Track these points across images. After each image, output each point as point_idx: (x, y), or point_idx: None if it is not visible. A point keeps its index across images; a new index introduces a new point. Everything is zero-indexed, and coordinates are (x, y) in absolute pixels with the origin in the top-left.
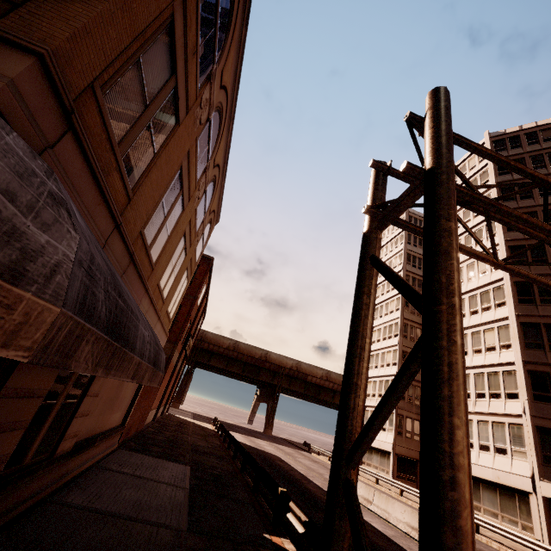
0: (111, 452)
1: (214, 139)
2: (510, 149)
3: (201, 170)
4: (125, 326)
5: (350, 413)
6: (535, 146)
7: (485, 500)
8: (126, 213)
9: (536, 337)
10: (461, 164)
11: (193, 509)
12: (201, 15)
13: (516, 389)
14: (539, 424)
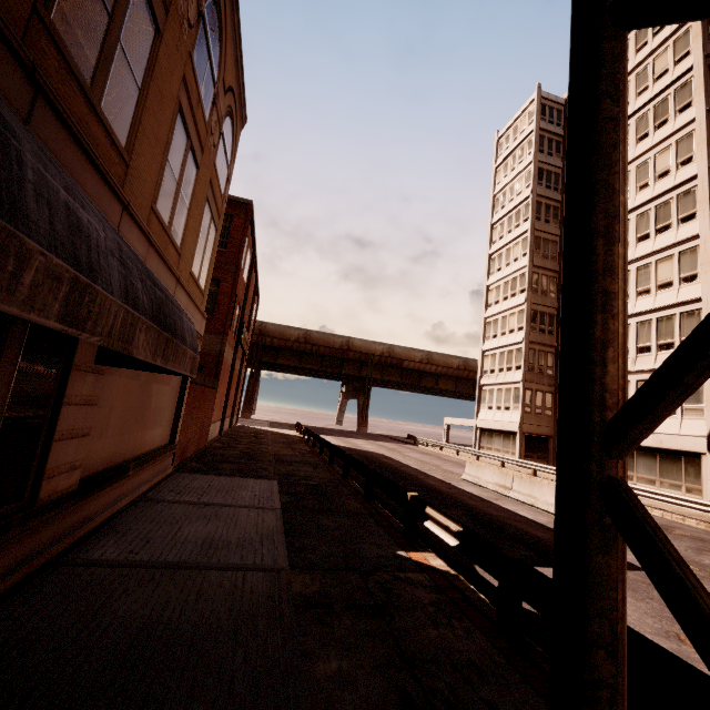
0: (164, 478)
1: None
2: None
3: None
4: None
5: (602, 353)
6: None
7: (640, 468)
8: None
9: None
10: None
11: (291, 535)
12: None
13: None
14: None
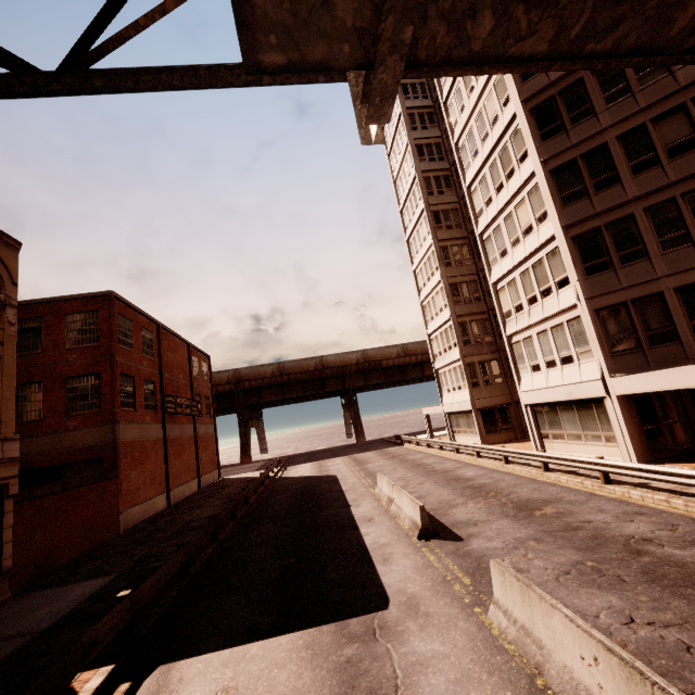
0: None
1: None
2: None
3: None
4: None
5: None
6: None
7: (566, 424)
8: None
9: (575, 181)
10: None
11: None
12: None
13: (565, 271)
14: (599, 306)
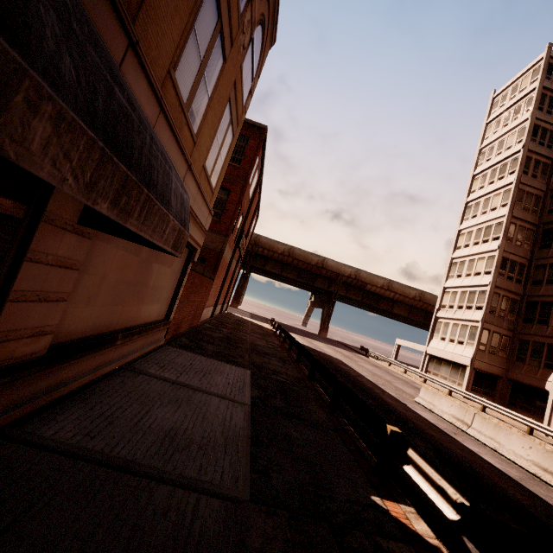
0: (155, 349)
1: None
2: None
3: None
4: None
5: None
6: None
7: None
8: None
9: None
10: None
11: (257, 443)
12: None
13: None
14: None
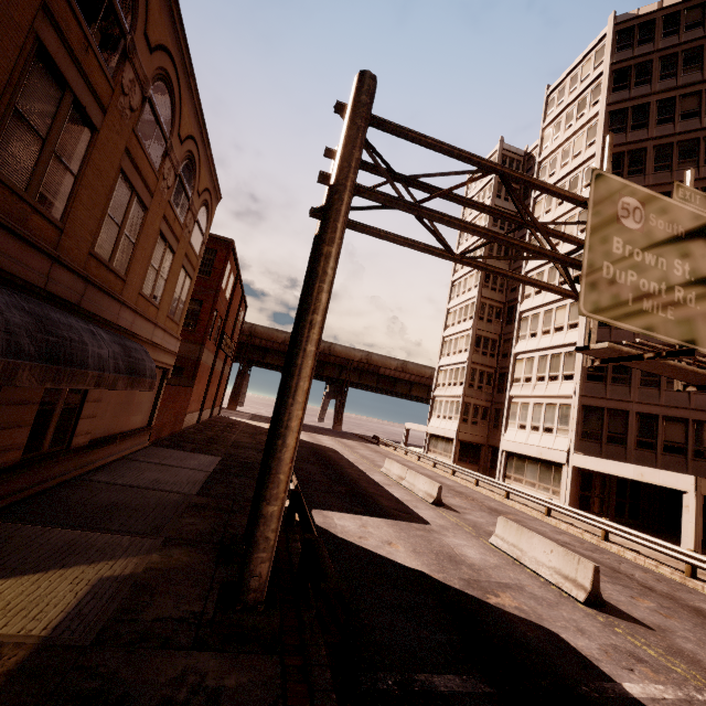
0: (142, 449)
1: (168, 113)
2: (638, 45)
3: (158, 157)
4: (65, 353)
5: None
6: (671, 39)
7: (528, 474)
8: (64, 243)
9: None
10: (572, 72)
11: (208, 483)
12: (79, 3)
13: (573, 370)
14: (586, 403)
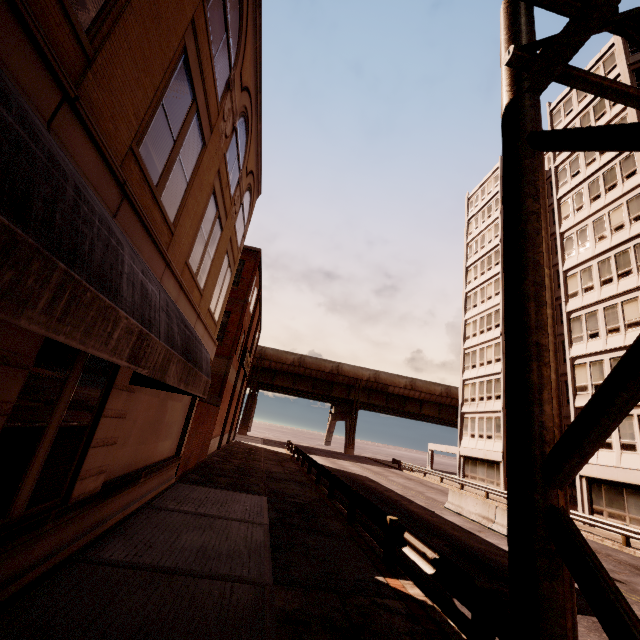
0: (168, 488)
1: (235, 31)
2: None
3: (221, 80)
4: (51, 207)
5: (538, 394)
6: None
7: (632, 508)
8: (89, 90)
9: None
10: None
11: (277, 551)
12: None
13: None
14: None
